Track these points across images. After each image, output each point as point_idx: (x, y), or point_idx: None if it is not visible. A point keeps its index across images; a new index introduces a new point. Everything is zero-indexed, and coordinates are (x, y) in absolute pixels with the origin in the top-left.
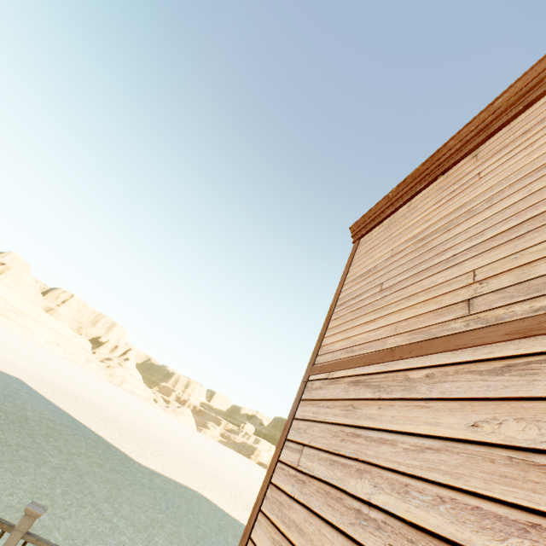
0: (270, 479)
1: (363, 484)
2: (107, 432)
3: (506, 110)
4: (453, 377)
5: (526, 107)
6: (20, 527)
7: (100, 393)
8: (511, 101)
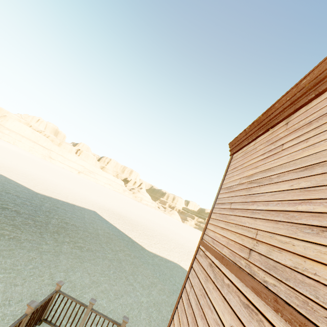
0: (181, 294)
1: (201, 323)
2: (133, 234)
3: (306, 92)
4: (233, 294)
5: (317, 95)
6: (89, 307)
7: (130, 209)
8: (310, 85)
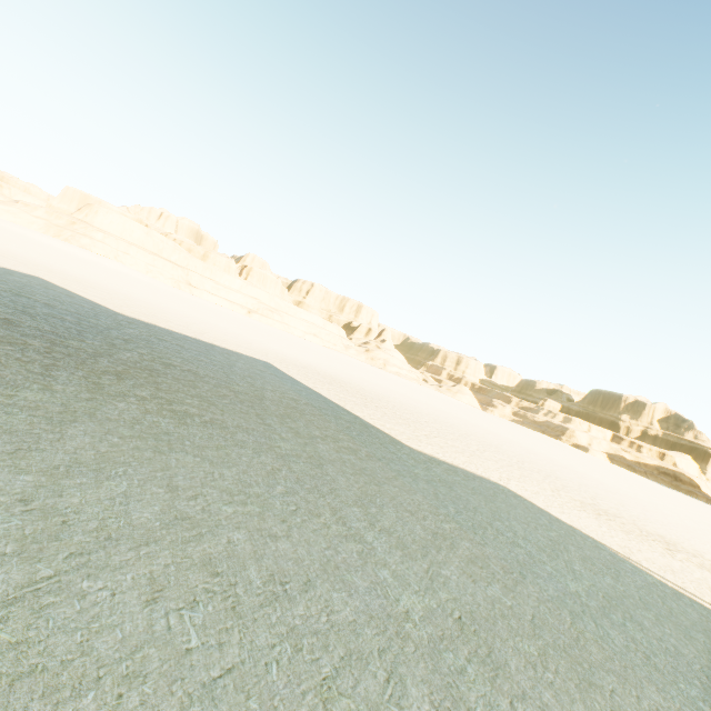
0: None
1: None
2: (367, 413)
3: None
4: None
5: None
6: None
7: (361, 375)
8: None
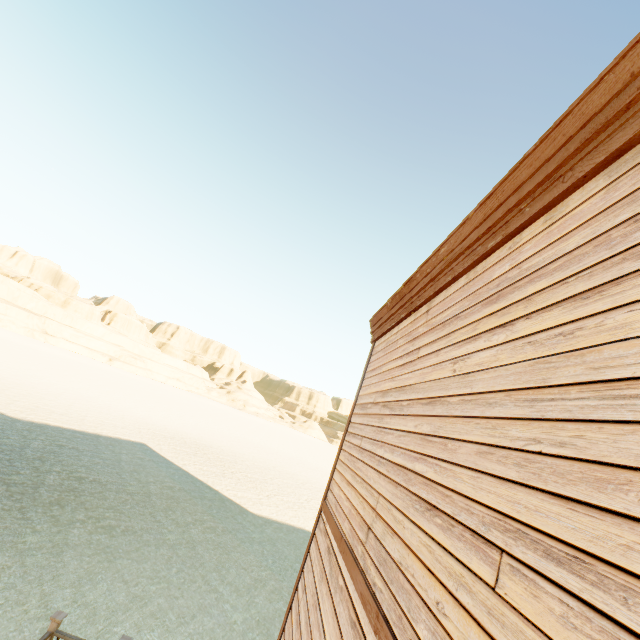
0: (291, 604)
1: None
2: (224, 483)
3: (445, 268)
4: (344, 604)
5: (455, 279)
6: None
7: (222, 429)
8: (447, 259)
